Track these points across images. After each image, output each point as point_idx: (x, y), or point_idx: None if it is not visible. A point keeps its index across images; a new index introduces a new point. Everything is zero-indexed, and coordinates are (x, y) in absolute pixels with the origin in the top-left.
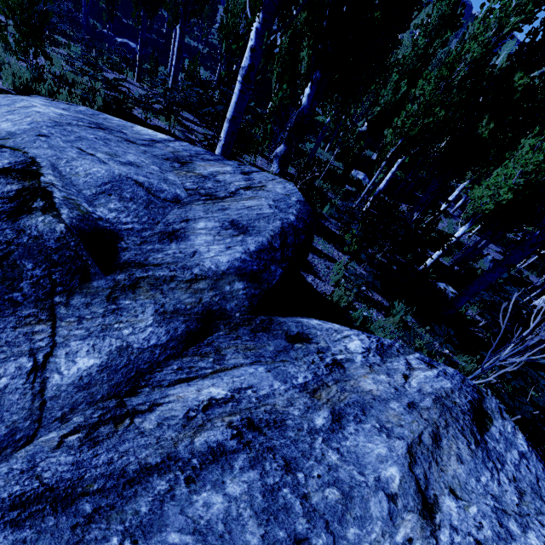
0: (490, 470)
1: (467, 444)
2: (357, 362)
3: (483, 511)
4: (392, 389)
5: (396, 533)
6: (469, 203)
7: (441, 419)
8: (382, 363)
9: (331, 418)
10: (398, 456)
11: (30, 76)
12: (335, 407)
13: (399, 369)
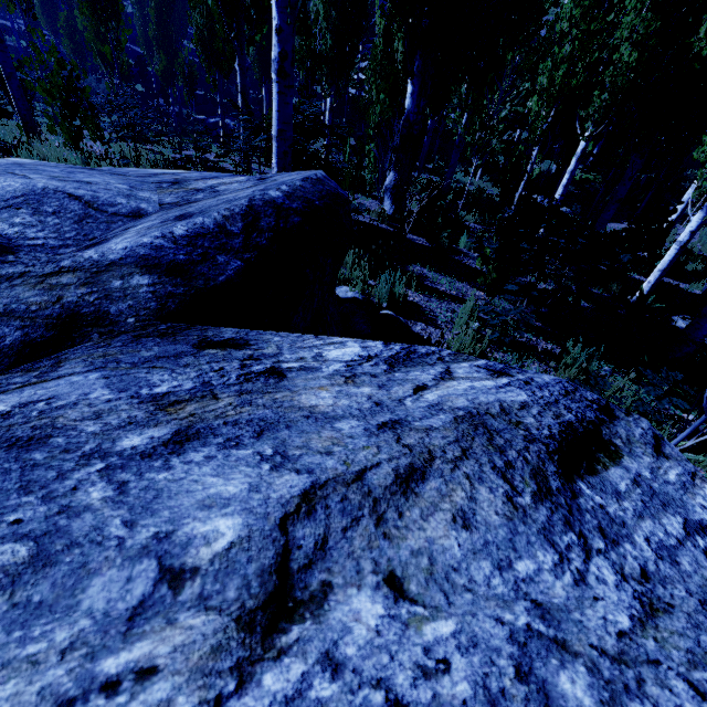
0: (562, 550)
1: (506, 493)
2: (323, 371)
3: (475, 635)
4: (369, 404)
5: (115, 651)
6: (699, 170)
7: (454, 447)
8: (386, 373)
9: (167, 439)
10: (264, 501)
11: (74, 158)
12: (197, 425)
13: (417, 379)
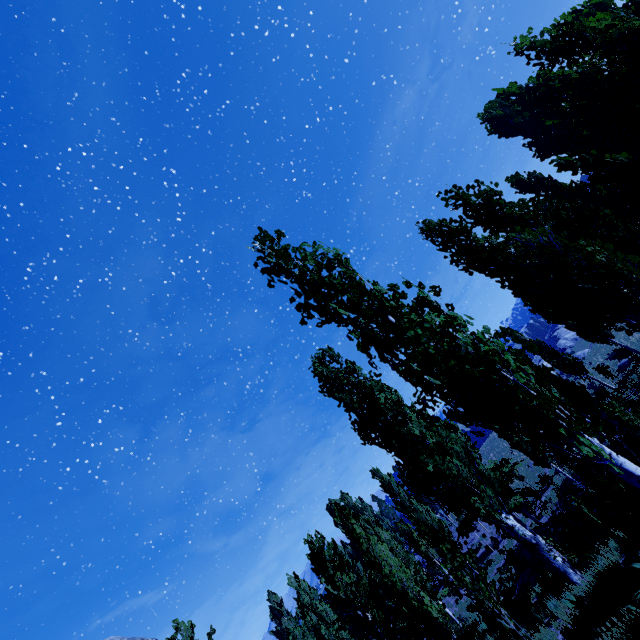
0: None
1: None
2: None
3: None
4: None
5: None
6: None
7: None
8: None
9: None
10: None
11: None
12: None
13: None
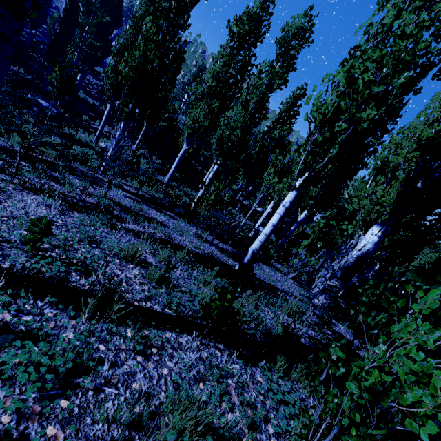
0: None
1: None
2: None
3: None
4: None
5: None
6: None
7: None
8: None
9: None
10: None
11: None
12: None
13: None
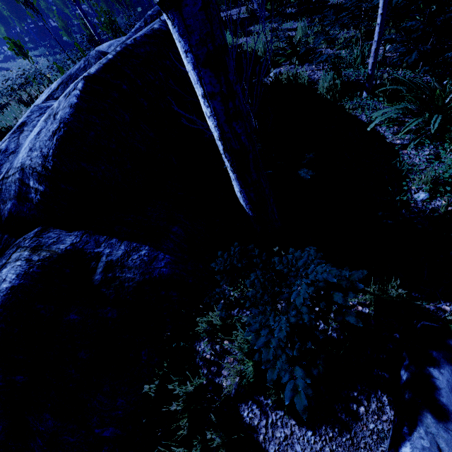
0: None
1: None
2: None
3: None
4: None
5: None
6: None
7: None
8: None
9: None
10: None
11: None
12: None
13: None
